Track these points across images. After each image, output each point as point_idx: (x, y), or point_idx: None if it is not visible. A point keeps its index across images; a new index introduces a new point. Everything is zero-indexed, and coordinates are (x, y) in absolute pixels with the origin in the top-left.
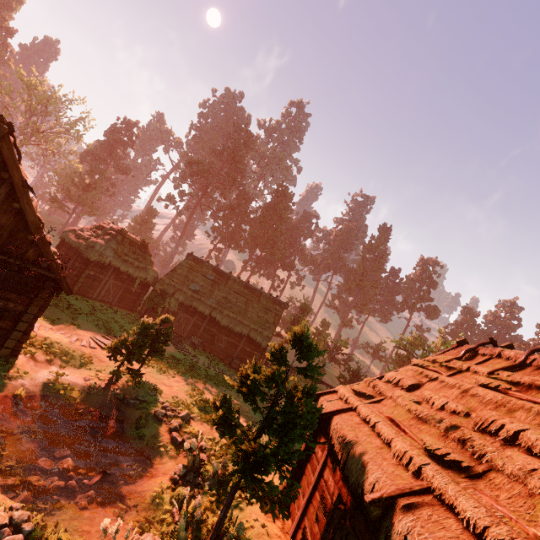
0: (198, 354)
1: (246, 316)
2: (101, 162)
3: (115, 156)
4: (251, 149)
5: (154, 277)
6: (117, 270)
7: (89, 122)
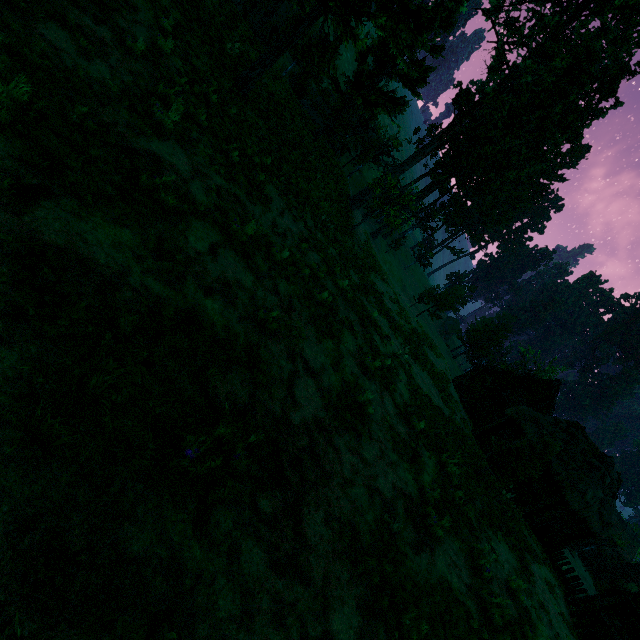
0: None
1: None
2: None
3: None
4: None
5: None
6: None
7: None
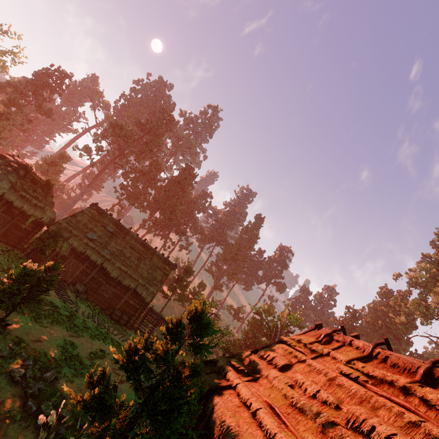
0: (80, 302)
1: (137, 271)
2: (22, 97)
3: (39, 96)
4: (171, 130)
5: (51, 218)
6: (10, 204)
7: (19, 58)
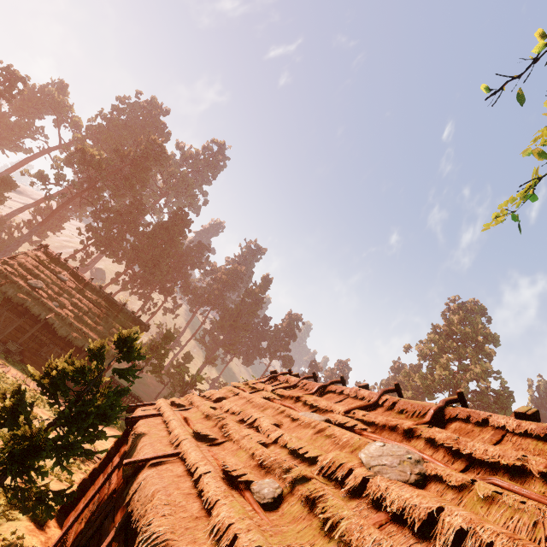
0: (10, 364)
1: (95, 330)
2: None
3: None
4: (161, 164)
5: None
6: None
7: None
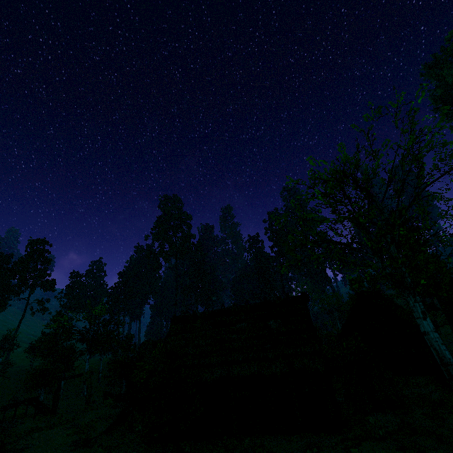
0: None
1: None
2: None
3: None
4: None
5: None
6: None
7: None
